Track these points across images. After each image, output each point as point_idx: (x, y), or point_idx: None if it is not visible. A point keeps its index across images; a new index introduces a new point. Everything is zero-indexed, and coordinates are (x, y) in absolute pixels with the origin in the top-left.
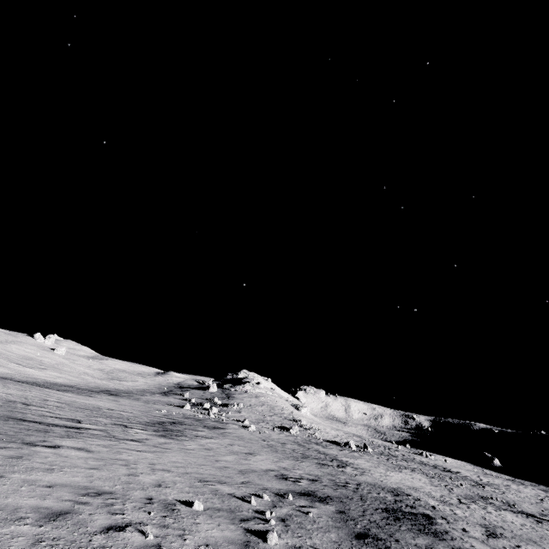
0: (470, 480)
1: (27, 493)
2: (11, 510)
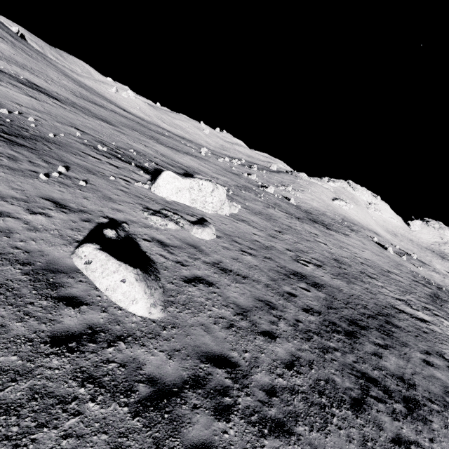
0: (296, 216)
1: None
2: None
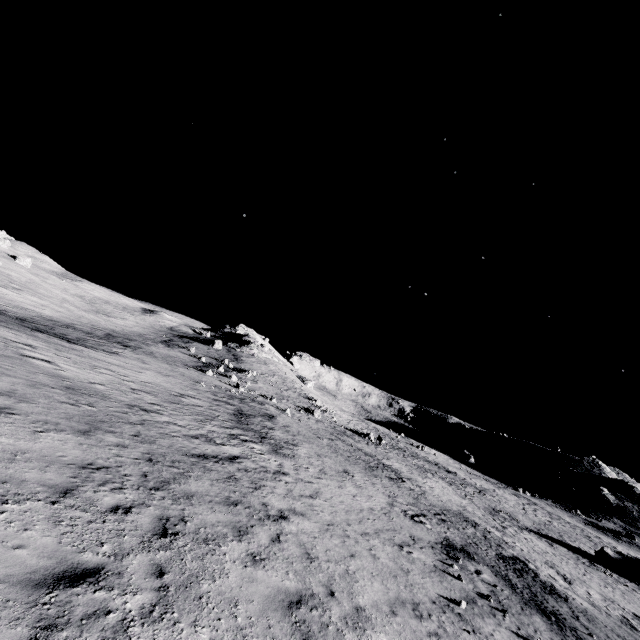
0: (471, 485)
1: (408, 635)
2: None
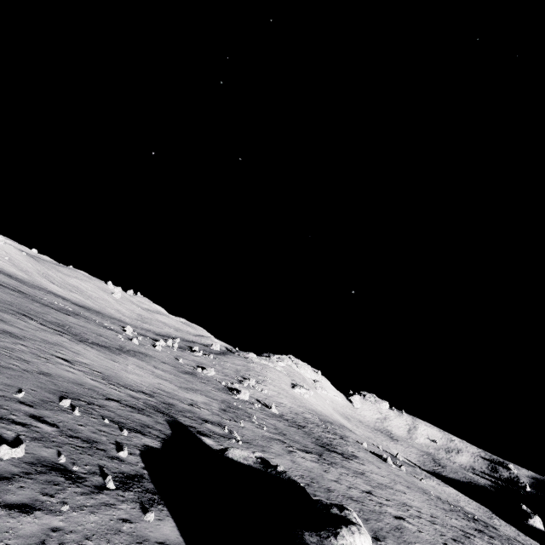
0: (314, 451)
1: None
2: None
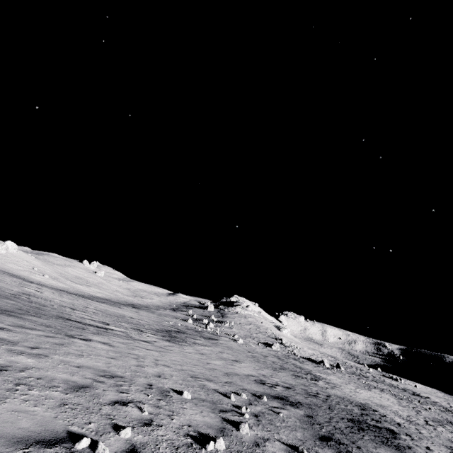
0: (439, 406)
1: (62, 370)
2: (49, 380)
